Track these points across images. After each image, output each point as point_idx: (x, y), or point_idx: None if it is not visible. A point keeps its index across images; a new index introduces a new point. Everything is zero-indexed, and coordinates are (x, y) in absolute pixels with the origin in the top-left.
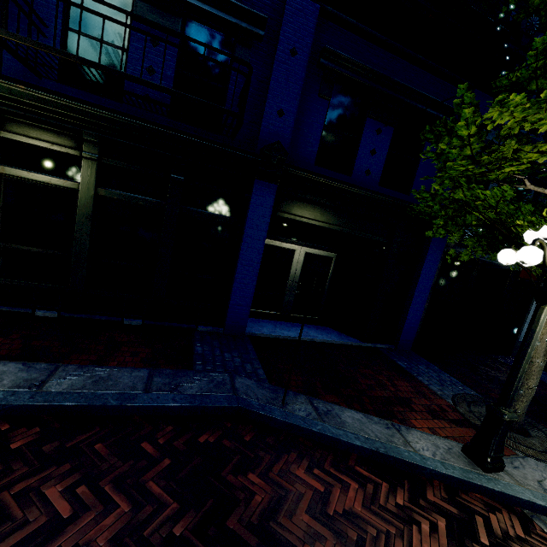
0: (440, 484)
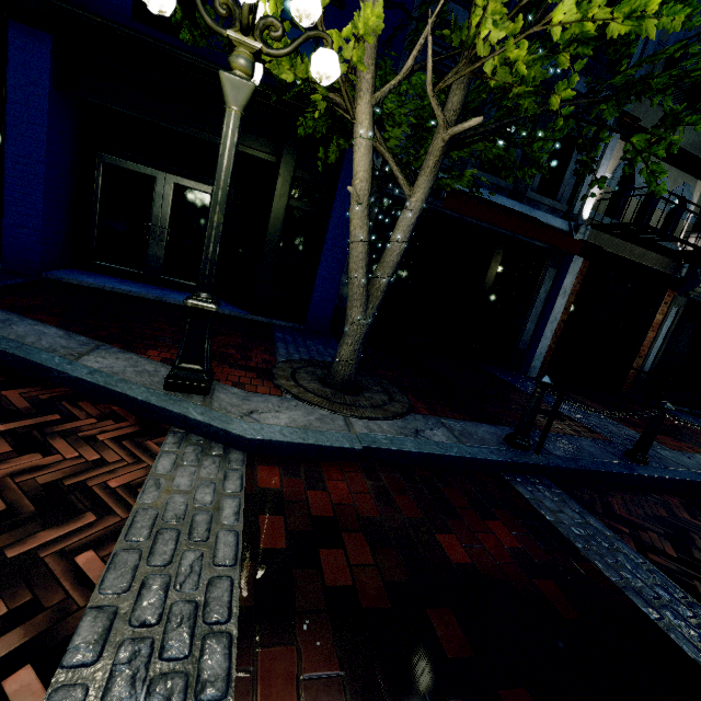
0: (68, 392)
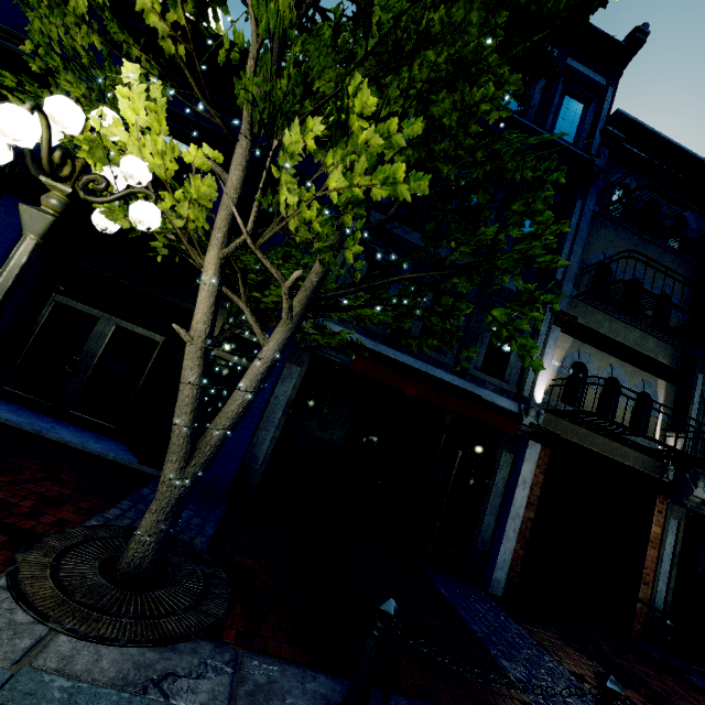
0: None
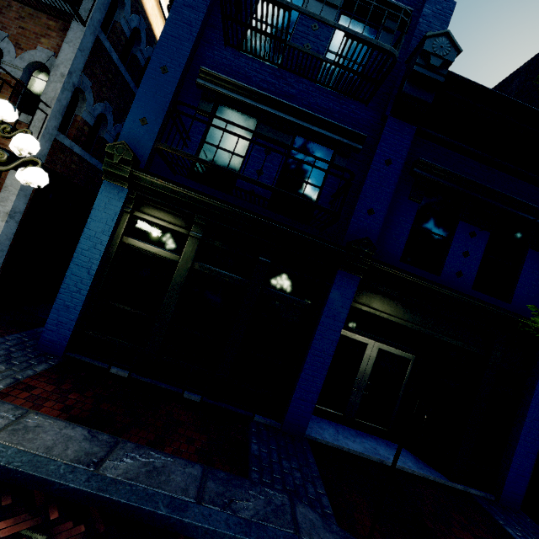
0: None
